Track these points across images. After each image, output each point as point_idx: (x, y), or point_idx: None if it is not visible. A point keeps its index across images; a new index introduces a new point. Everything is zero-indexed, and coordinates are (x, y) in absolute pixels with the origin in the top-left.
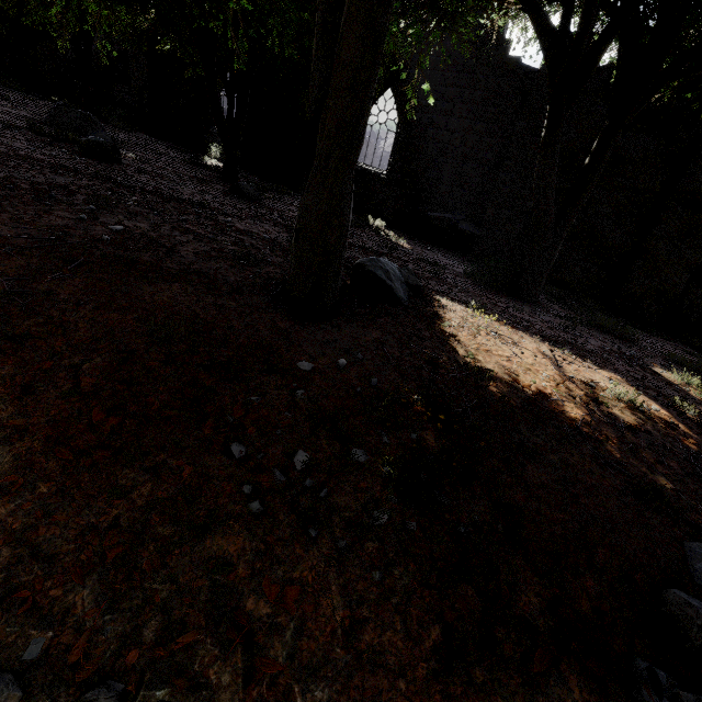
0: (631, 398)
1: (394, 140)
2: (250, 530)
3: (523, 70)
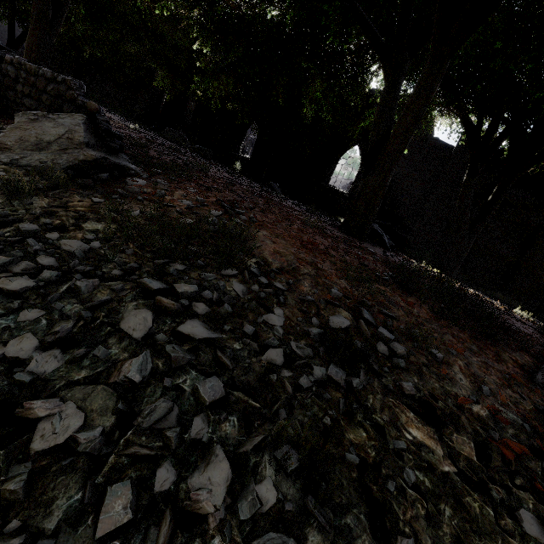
0: (528, 316)
1: (356, 175)
2: (386, 284)
3: (445, 146)
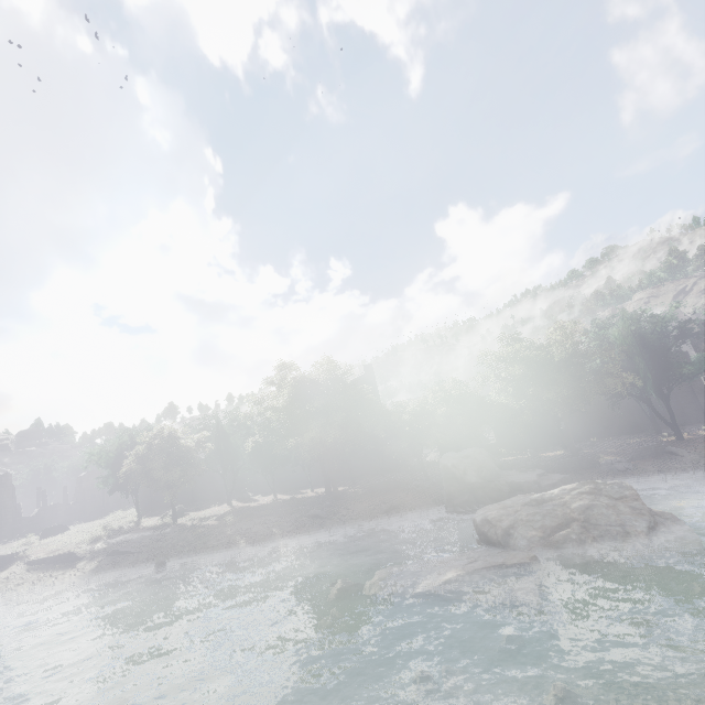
0: None
1: None
2: None
3: None
